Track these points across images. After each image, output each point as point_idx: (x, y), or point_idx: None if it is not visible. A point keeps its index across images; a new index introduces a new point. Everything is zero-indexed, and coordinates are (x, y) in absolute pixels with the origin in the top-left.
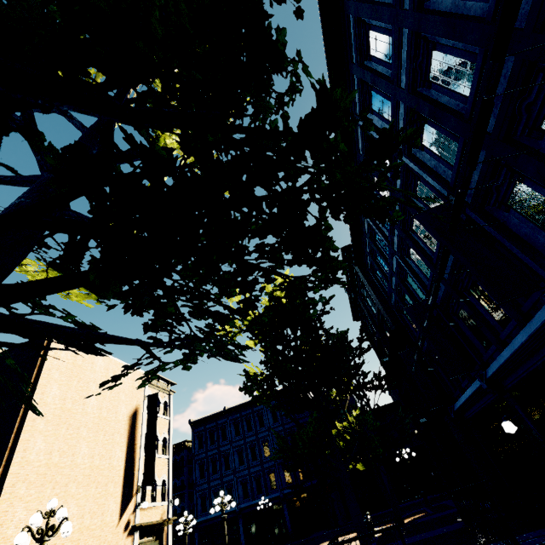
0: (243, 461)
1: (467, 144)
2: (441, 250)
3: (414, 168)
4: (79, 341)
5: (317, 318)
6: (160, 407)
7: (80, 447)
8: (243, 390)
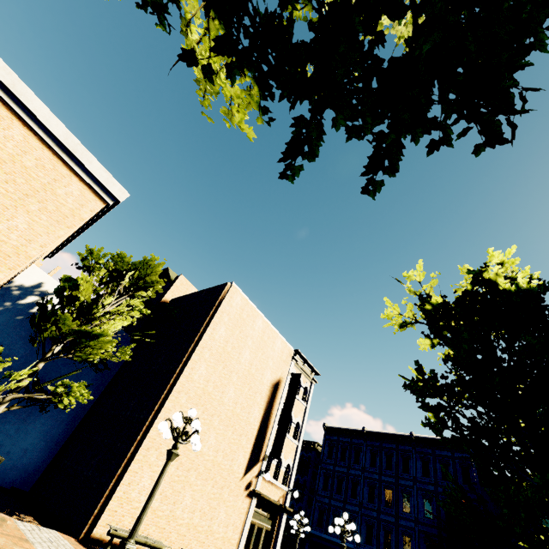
0: (373, 498)
1: None
2: None
3: None
4: None
5: None
6: (300, 390)
7: (229, 389)
8: (408, 389)
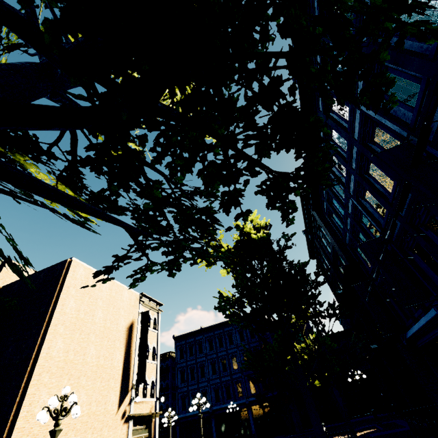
0: (215, 371)
1: (431, 82)
2: (398, 189)
3: (373, 115)
4: (63, 204)
5: (281, 251)
6: (151, 322)
7: (89, 349)
8: (217, 309)
